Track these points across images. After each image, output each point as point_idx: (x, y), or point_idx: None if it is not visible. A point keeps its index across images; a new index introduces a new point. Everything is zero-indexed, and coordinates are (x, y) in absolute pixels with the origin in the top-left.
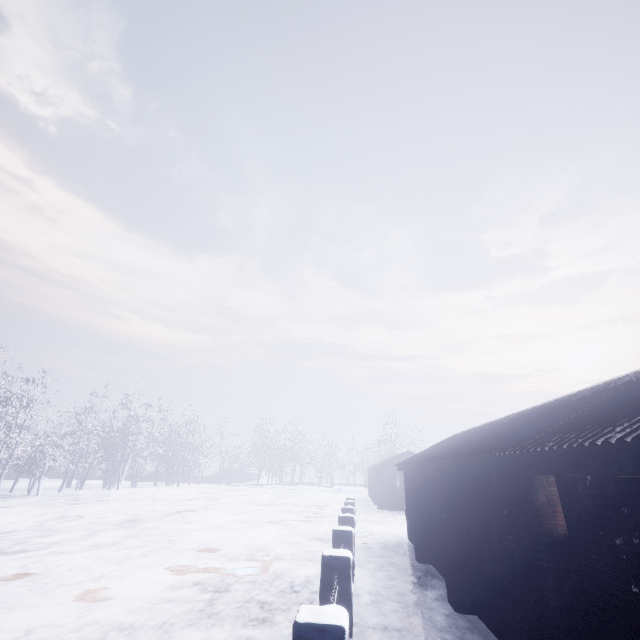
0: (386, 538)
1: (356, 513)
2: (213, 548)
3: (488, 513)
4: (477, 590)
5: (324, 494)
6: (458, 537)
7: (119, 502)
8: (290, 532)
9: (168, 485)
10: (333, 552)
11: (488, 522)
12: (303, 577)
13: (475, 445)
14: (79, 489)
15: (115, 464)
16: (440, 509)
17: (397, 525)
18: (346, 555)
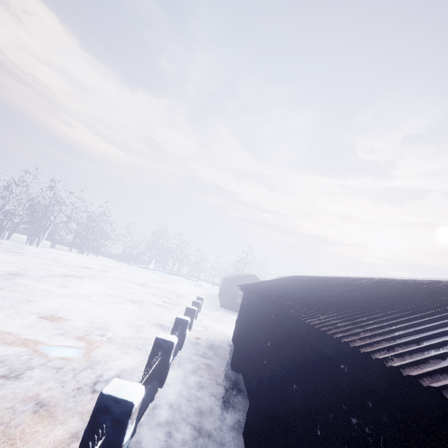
0: (215, 335)
1: (203, 307)
2: (59, 317)
3: (320, 394)
4: (275, 445)
5: (189, 286)
6: (272, 386)
7: (26, 256)
8: (142, 313)
9: (81, 253)
10: (117, 390)
11: (316, 403)
12: (118, 369)
13: (328, 307)
14: (6, 239)
15: (38, 229)
16: (263, 351)
17: (228, 324)
18: (130, 399)
